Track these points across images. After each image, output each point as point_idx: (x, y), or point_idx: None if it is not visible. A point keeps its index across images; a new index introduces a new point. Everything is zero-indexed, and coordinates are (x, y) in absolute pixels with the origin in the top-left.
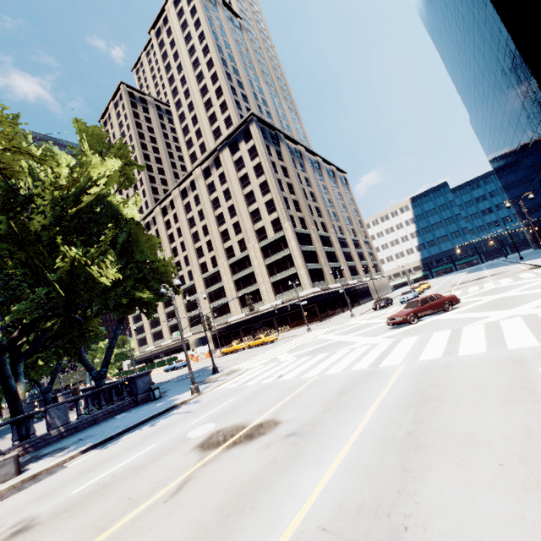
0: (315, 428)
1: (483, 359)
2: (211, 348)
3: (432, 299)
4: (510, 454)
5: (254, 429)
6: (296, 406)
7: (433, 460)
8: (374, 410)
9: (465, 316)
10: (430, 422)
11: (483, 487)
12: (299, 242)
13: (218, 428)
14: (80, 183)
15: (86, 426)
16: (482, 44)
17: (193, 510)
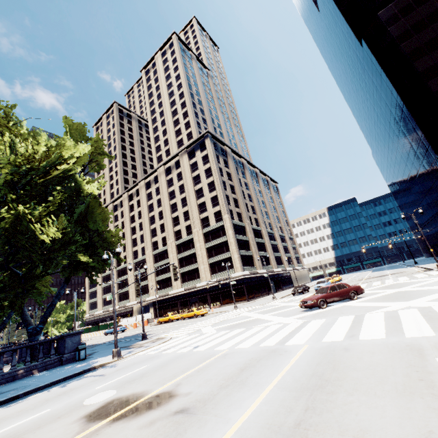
0: (206, 405)
1: (382, 345)
2: (150, 317)
3: (340, 287)
4: None
5: (147, 401)
6: (197, 378)
7: None
8: (269, 390)
9: (368, 304)
10: (323, 410)
11: None
12: (235, 231)
13: (116, 397)
14: (50, 158)
15: (4, 382)
16: (379, 101)
17: None
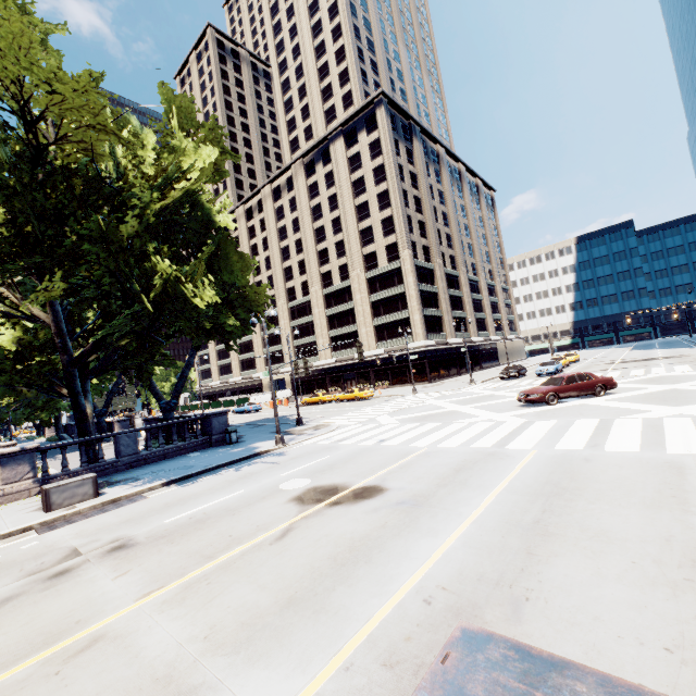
0: (429, 500)
1: (634, 459)
2: (290, 395)
3: (581, 379)
4: (644, 555)
5: (357, 492)
6: (405, 475)
7: (561, 548)
8: (497, 493)
9: (620, 406)
10: (562, 514)
11: (610, 578)
12: (418, 278)
13: (315, 485)
14: (171, 174)
15: (156, 460)
16: None
17: (303, 555)
